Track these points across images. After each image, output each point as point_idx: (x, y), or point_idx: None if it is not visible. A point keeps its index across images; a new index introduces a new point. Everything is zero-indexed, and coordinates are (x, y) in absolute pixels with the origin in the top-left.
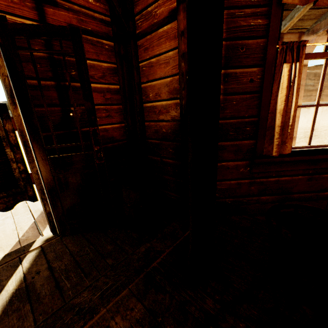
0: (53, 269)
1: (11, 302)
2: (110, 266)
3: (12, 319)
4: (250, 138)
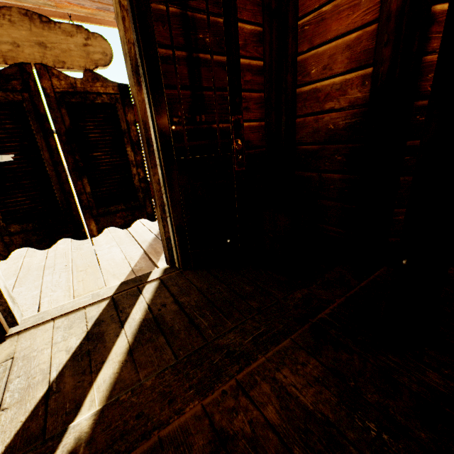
0: (181, 304)
1: (141, 331)
2: (256, 310)
3: (147, 349)
4: None
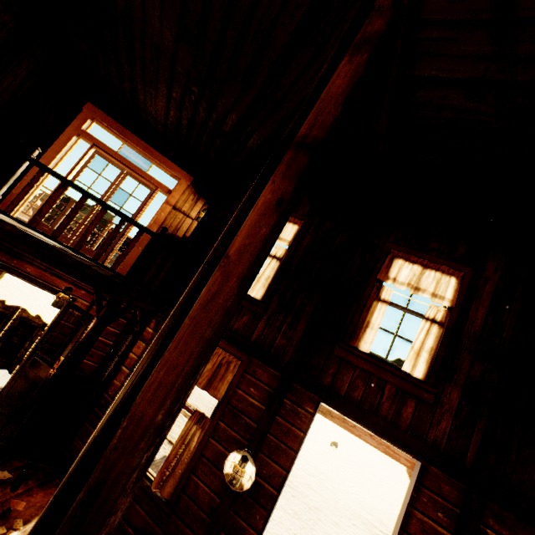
0: None
1: None
2: None
3: None
4: None
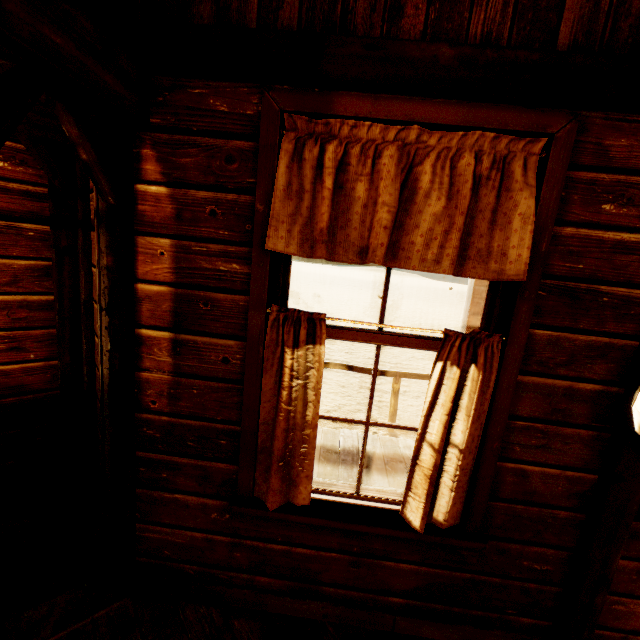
0: None
1: None
2: None
3: None
4: (230, 460)
